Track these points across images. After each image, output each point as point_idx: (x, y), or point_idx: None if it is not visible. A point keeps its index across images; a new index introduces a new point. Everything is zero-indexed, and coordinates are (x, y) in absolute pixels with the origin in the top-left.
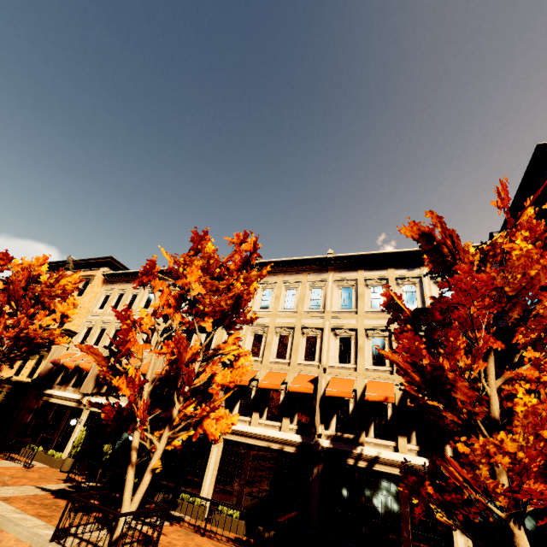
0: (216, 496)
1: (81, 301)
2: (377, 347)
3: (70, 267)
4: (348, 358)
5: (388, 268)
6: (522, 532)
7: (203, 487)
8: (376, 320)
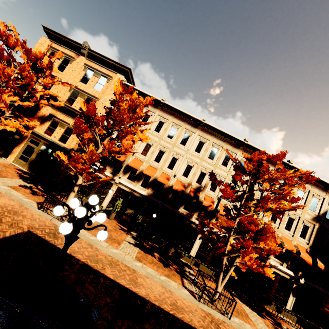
0: (197, 255)
1: (102, 97)
2: (289, 221)
3: (85, 54)
4: (275, 220)
5: (312, 185)
6: None
7: (192, 251)
8: None
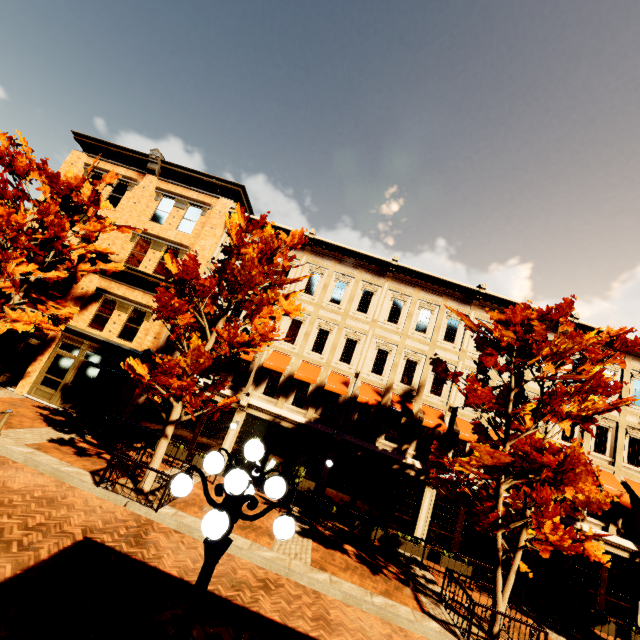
0: (429, 536)
1: (196, 244)
2: (600, 434)
3: (156, 171)
4: (570, 437)
5: (626, 356)
6: None
7: (418, 527)
8: None
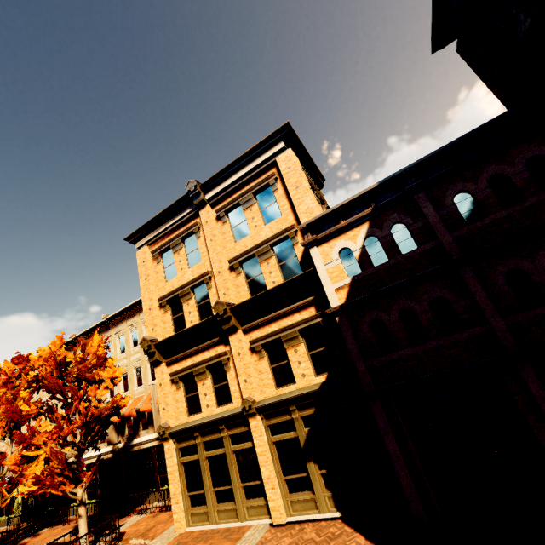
0: (89, 496)
1: None
2: (138, 373)
3: None
4: (128, 387)
5: (136, 315)
6: (79, 489)
7: None
8: (135, 356)
